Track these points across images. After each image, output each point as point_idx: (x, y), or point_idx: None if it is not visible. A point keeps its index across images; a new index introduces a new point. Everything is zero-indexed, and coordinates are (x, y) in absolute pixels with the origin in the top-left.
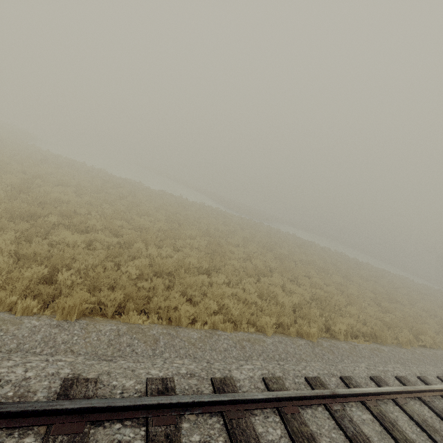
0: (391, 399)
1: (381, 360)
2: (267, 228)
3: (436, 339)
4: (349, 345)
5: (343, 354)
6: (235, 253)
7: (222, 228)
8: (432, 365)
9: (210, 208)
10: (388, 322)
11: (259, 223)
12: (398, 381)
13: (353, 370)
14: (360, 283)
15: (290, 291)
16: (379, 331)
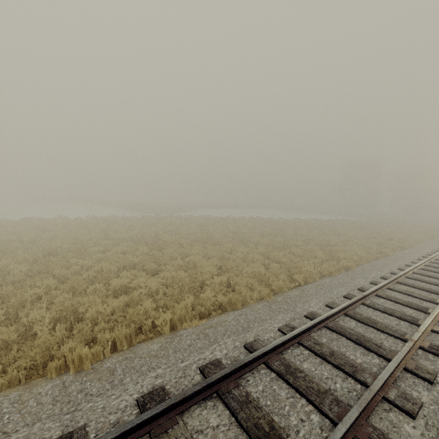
0: (148, 434)
1: (209, 341)
2: (173, 218)
3: (312, 272)
4: (165, 340)
5: (134, 367)
6: (80, 265)
7: (93, 237)
8: (289, 310)
9: (96, 218)
10: (261, 276)
11: (166, 217)
12: (201, 374)
13: (111, 402)
14: (258, 241)
15: (137, 287)
16: (244, 291)
